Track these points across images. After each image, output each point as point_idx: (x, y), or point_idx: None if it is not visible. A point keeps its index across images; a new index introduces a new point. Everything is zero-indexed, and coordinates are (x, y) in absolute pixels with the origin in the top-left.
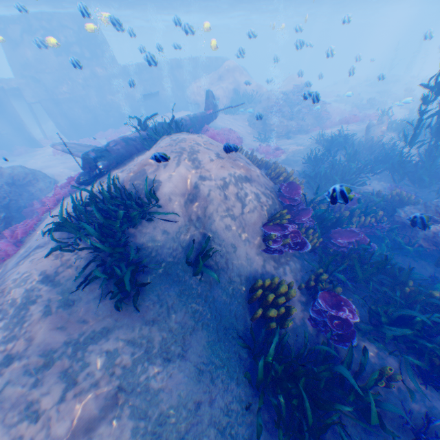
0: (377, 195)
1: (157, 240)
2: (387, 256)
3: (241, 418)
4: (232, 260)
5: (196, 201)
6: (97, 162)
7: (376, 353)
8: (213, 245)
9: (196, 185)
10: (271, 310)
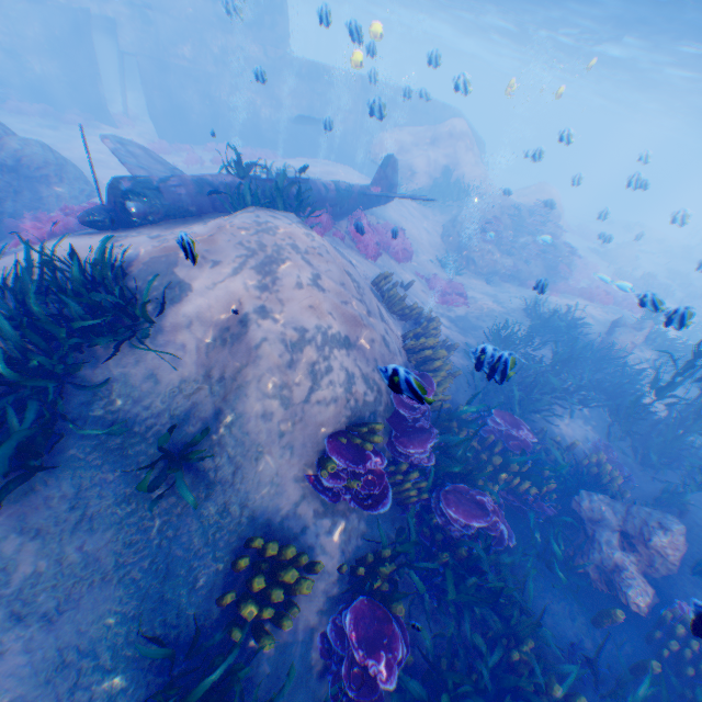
0: (567, 447)
1: (134, 386)
2: (523, 568)
3: None
4: (245, 474)
5: (233, 346)
6: (129, 201)
7: None
8: (226, 434)
9: (247, 320)
10: (248, 605)
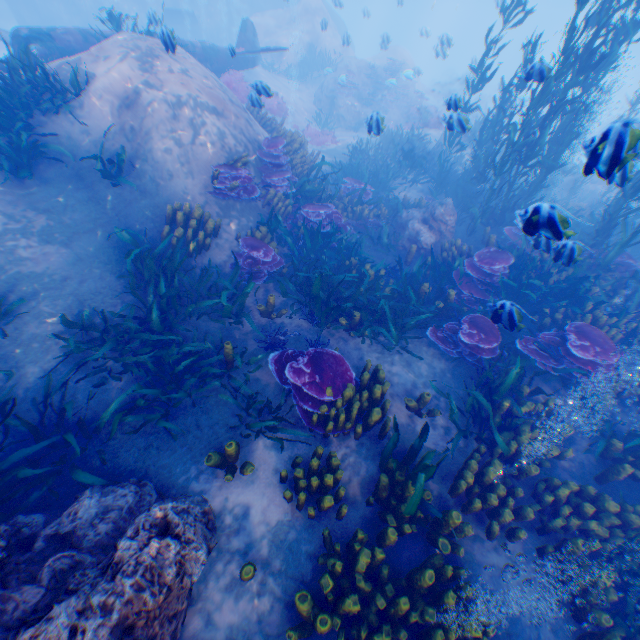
0: (401, 201)
1: (76, 140)
2: (364, 249)
3: (109, 301)
4: (165, 189)
5: (135, 110)
6: (32, 46)
7: (284, 301)
8: (145, 165)
9: (139, 91)
10: (178, 229)
